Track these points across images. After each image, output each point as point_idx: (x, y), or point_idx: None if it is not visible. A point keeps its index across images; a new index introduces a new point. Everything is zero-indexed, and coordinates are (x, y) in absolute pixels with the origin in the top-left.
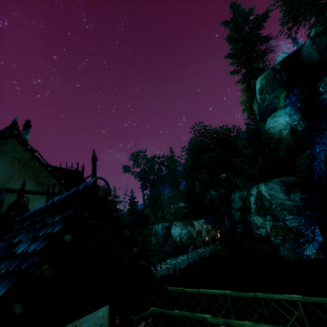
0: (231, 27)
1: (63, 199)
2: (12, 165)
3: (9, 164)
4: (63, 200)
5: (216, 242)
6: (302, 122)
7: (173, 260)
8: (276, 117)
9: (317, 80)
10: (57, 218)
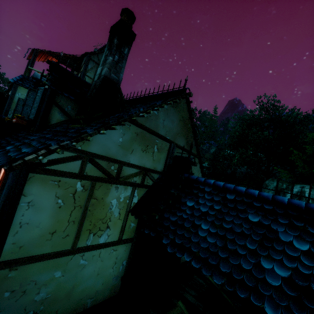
0: None
1: (303, 208)
2: (179, 123)
3: (179, 122)
4: (303, 209)
5: None
6: None
7: None
8: None
9: None
10: None
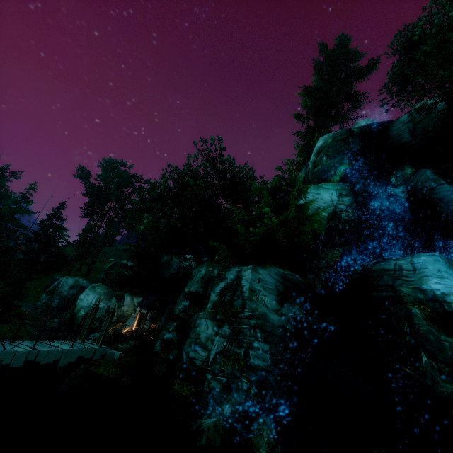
0: (329, 53)
1: None
2: None
3: None
4: None
5: (130, 343)
6: (351, 210)
7: None
8: (322, 188)
9: (393, 168)
10: None
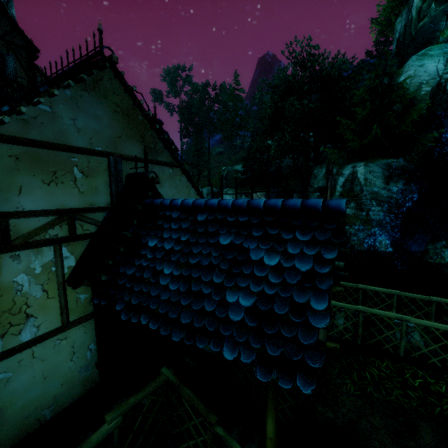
0: None
1: (280, 209)
2: (116, 118)
3: (113, 116)
4: (280, 210)
5: None
6: None
7: None
8: (426, 57)
9: None
10: (304, 238)
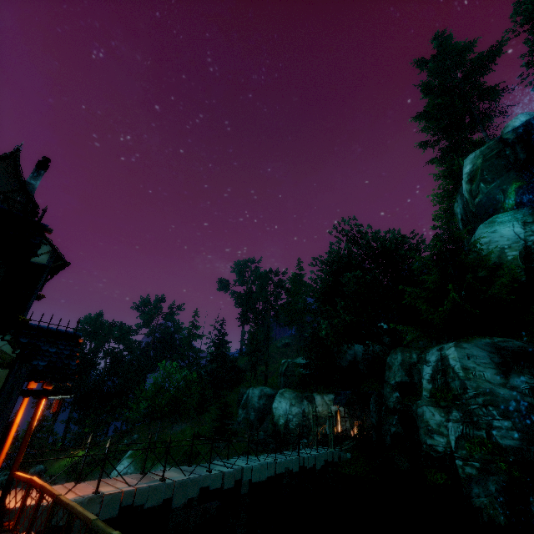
0: (431, 68)
1: None
2: None
3: None
4: None
5: (347, 444)
6: None
7: (243, 461)
8: (495, 224)
9: None
10: None
